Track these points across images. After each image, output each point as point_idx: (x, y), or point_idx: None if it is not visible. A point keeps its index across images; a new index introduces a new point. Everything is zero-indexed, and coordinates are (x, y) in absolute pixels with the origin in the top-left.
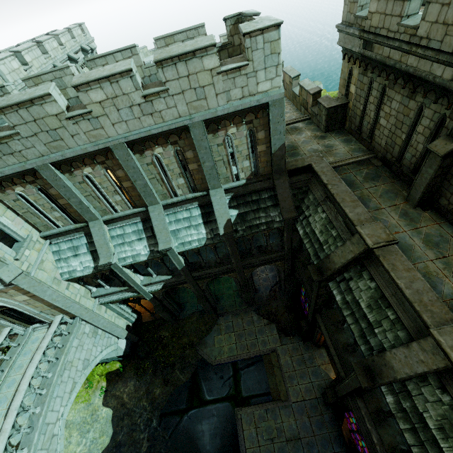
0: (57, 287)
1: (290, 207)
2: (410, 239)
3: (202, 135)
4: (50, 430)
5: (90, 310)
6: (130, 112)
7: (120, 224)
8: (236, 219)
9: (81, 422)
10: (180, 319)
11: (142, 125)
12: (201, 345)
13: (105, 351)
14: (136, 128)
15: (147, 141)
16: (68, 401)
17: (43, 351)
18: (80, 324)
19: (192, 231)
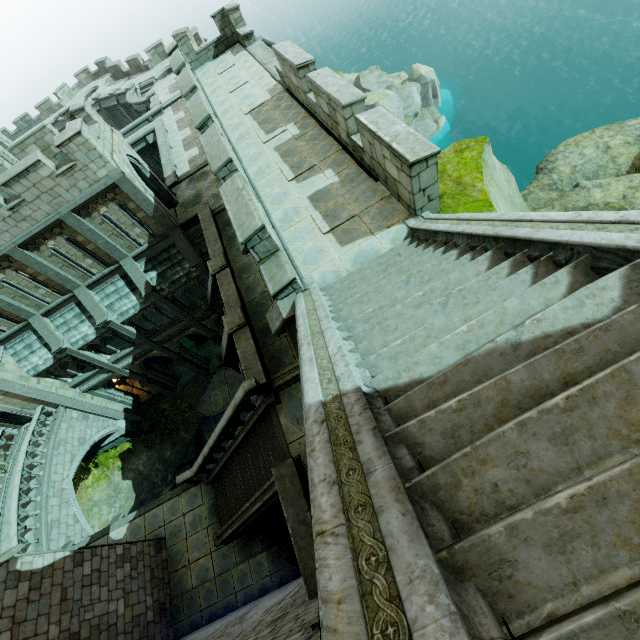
0: (27, 383)
1: (193, 256)
2: (253, 259)
3: (78, 222)
4: (59, 486)
5: (69, 397)
6: (6, 223)
7: (60, 314)
8: (157, 279)
9: (107, 498)
10: (177, 389)
11: (22, 230)
12: (199, 404)
13: (103, 431)
14: (19, 233)
15: (36, 239)
16: (70, 467)
17: (31, 433)
18: (64, 411)
19: (124, 301)
